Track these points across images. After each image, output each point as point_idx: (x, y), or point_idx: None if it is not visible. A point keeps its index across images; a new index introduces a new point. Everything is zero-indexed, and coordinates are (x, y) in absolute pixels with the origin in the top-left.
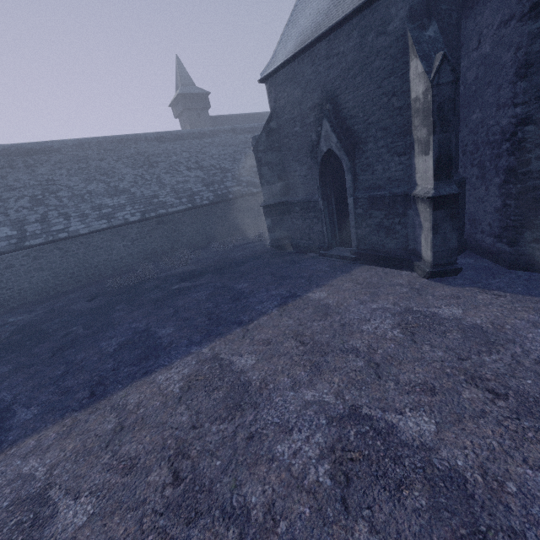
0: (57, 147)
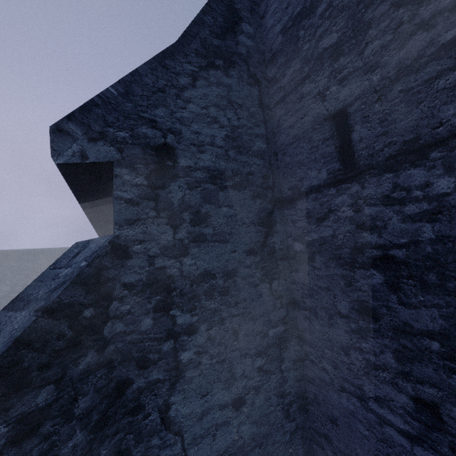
0: (53, 251)
